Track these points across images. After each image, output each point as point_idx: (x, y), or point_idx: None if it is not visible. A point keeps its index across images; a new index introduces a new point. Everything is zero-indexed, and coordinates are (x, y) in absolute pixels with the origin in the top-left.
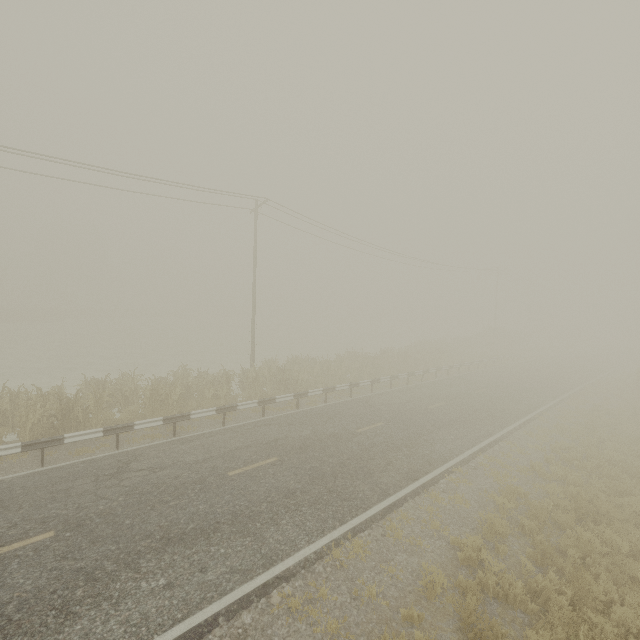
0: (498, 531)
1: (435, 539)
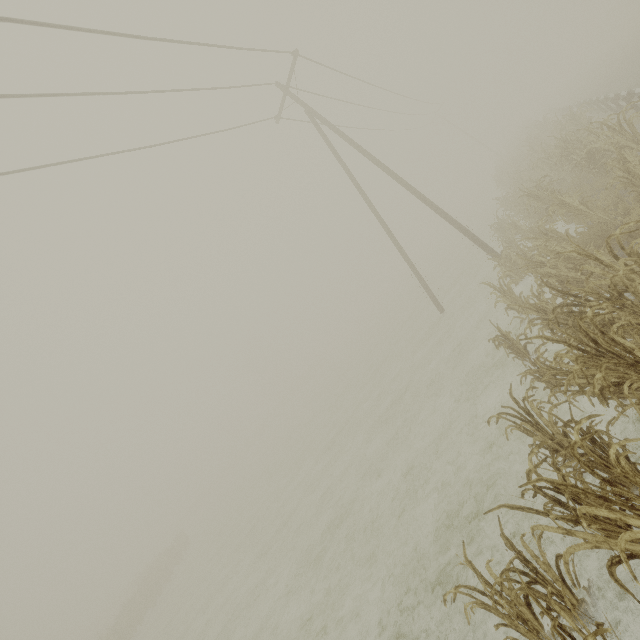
0: None
1: None
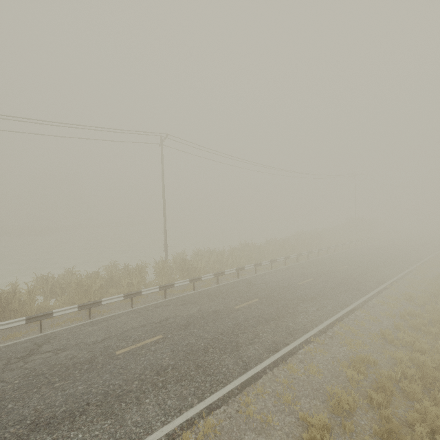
0: (344, 407)
1: (285, 414)
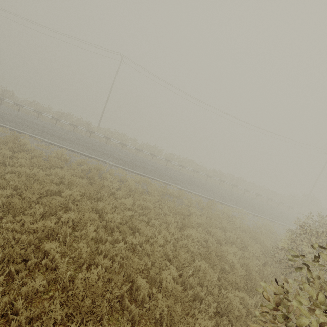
0: None
1: None
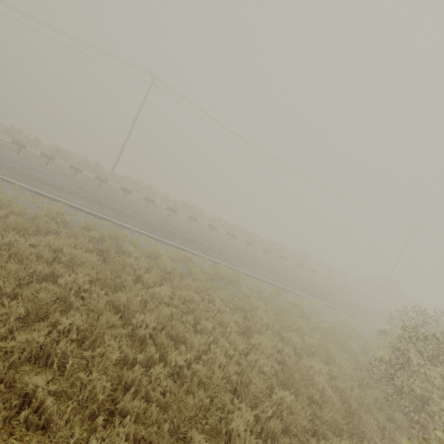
0: None
1: None
